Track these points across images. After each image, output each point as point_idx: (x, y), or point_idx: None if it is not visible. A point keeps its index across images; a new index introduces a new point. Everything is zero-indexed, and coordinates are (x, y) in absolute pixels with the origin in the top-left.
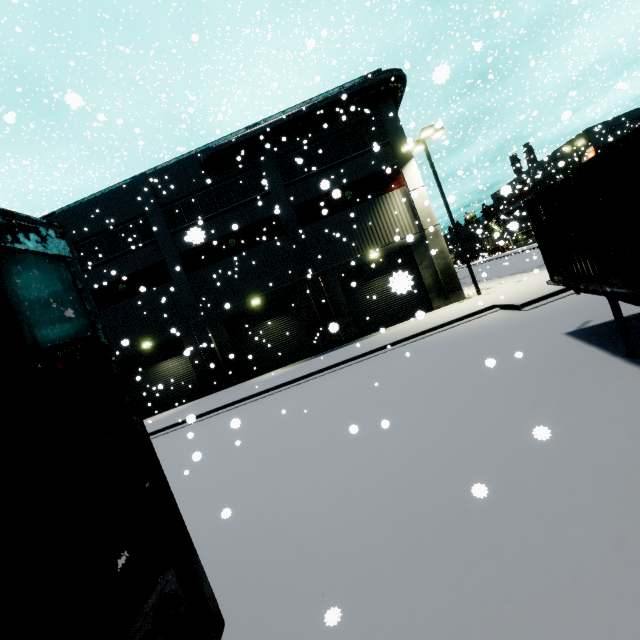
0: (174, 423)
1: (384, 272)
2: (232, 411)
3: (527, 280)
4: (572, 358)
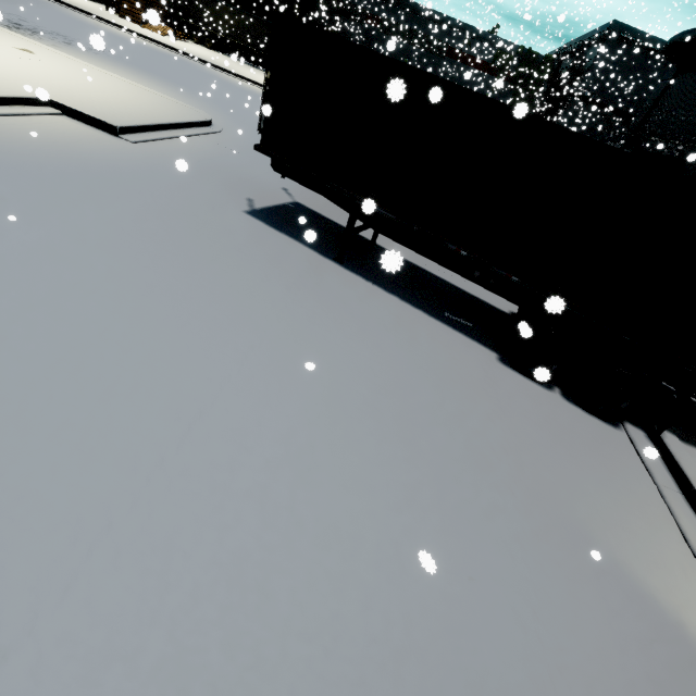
0: None
1: None
2: None
3: (52, 61)
4: (297, 255)
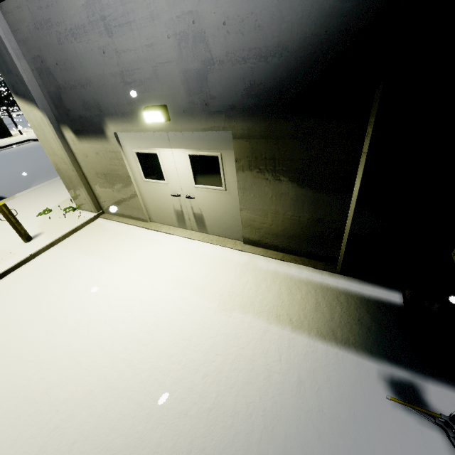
0: None
1: None
2: None
3: None
4: None
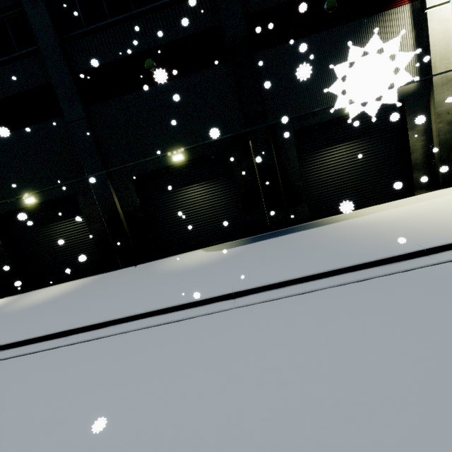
0: (27, 338)
1: (356, 135)
2: (119, 344)
3: None
4: None
